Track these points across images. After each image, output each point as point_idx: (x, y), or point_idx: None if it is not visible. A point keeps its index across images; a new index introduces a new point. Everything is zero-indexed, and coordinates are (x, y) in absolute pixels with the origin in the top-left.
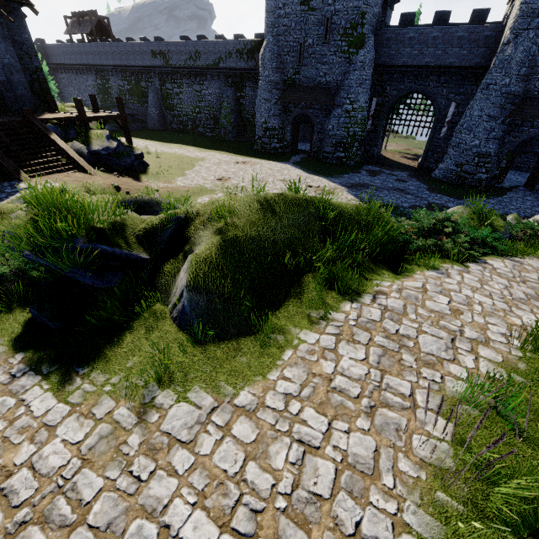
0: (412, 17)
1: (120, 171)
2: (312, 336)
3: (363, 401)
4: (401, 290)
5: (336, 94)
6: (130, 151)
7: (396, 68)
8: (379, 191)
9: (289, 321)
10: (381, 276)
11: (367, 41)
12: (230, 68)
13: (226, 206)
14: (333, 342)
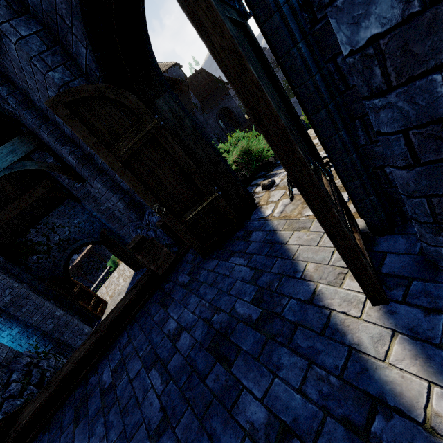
0: None
1: None
2: None
3: None
4: None
5: None
6: None
7: None
8: None
9: None
10: None
11: None
12: None
13: None
14: None
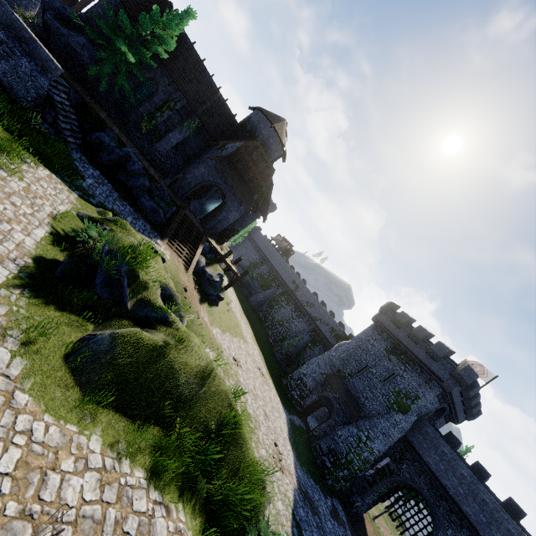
0: (457, 442)
1: (201, 289)
2: (97, 446)
3: (37, 505)
4: (180, 533)
5: (363, 418)
6: (219, 290)
7: (420, 458)
8: (319, 530)
9: (107, 424)
10: (190, 514)
11: (409, 414)
12: (320, 329)
13: (191, 343)
14: (96, 465)
